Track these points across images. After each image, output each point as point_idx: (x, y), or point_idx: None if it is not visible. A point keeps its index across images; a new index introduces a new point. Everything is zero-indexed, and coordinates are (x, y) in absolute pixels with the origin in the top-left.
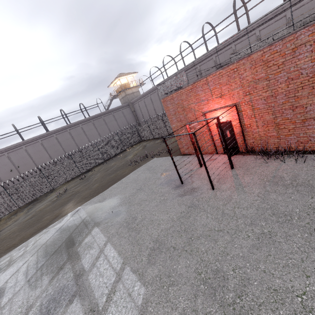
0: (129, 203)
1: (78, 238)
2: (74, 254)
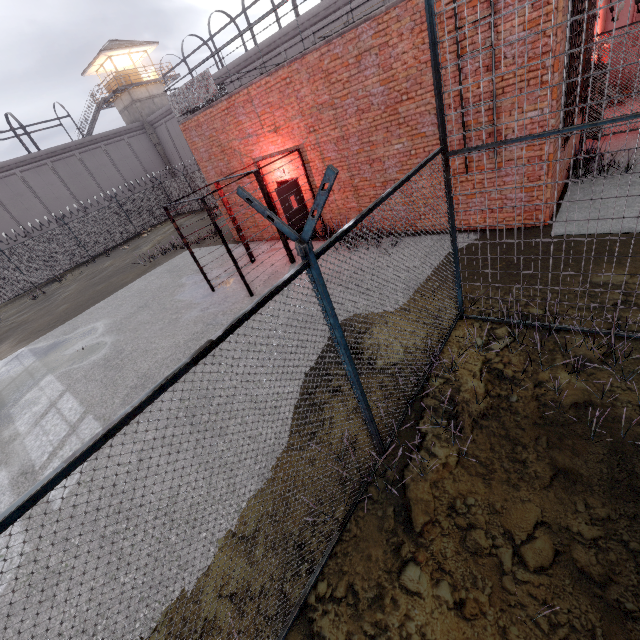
0: (119, 330)
1: (12, 396)
2: (3, 418)
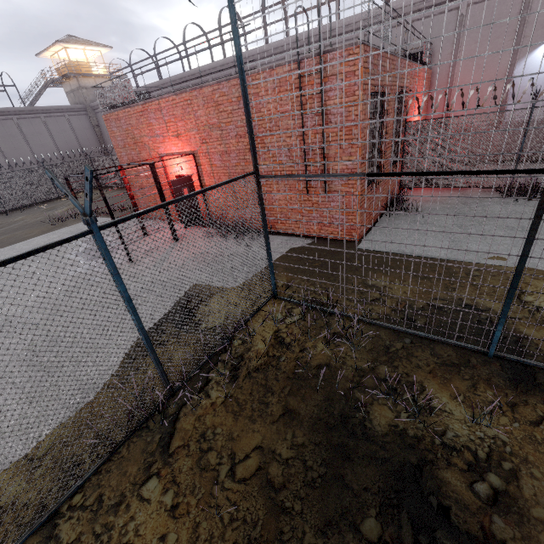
0: (2, 277)
1: None
2: None
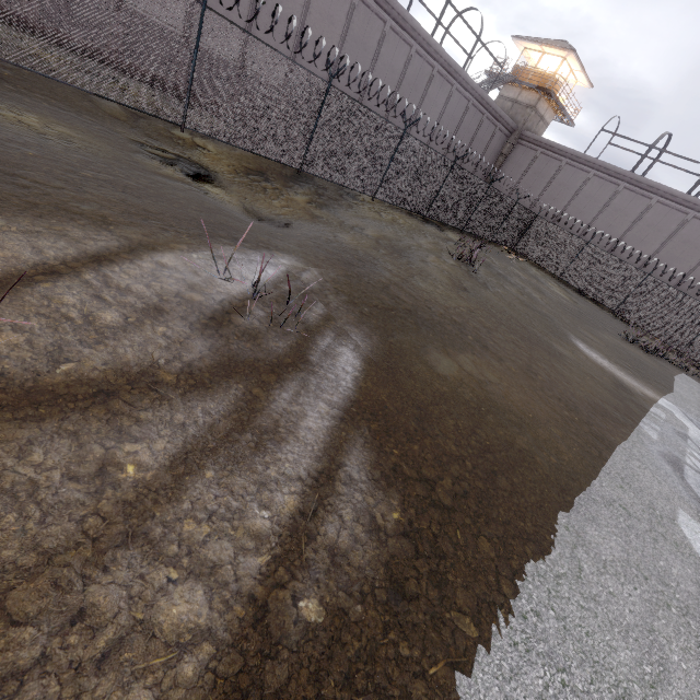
0: None
1: None
2: None
